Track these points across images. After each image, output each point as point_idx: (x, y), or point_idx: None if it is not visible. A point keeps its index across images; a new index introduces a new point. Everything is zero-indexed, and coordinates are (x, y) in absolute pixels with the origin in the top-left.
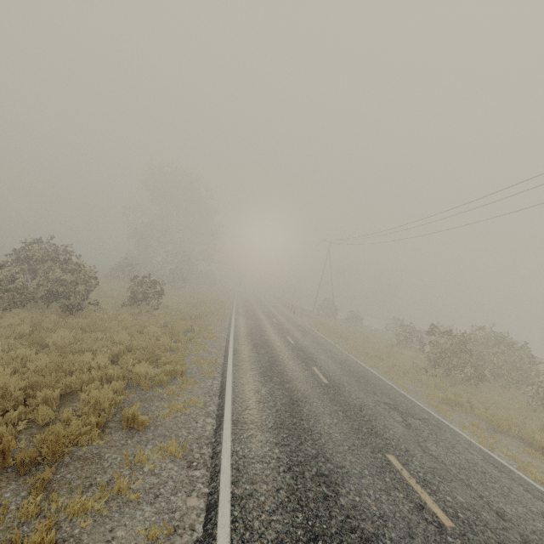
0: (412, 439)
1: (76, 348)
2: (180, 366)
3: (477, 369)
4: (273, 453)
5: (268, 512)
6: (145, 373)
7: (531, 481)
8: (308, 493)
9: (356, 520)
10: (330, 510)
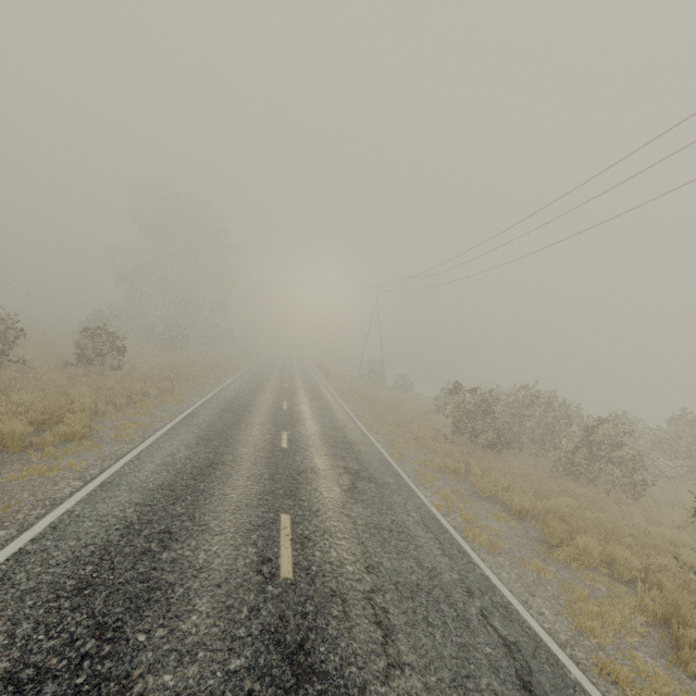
0: (340, 501)
1: None
2: (81, 428)
3: (502, 433)
4: (122, 512)
5: (49, 565)
6: (12, 432)
7: (462, 541)
8: (125, 548)
9: (162, 572)
10: (137, 563)
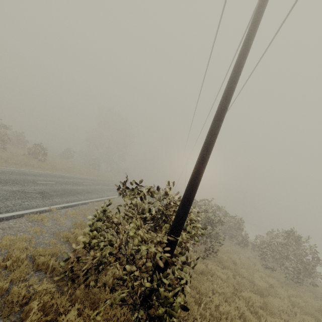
0: (3, 189)
1: None
2: None
3: None
4: None
5: None
6: None
7: (22, 212)
8: None
9: None
10: None
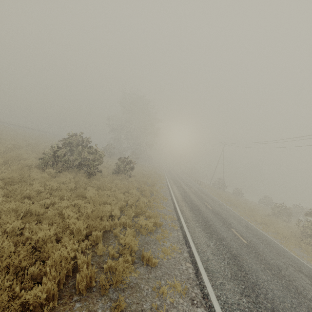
0: None
1: (101, 201)
2: (159, 220)
3: None
4: (243, 302)
5: None
6: (145, 225)
7: None
8: None
9: None
10: None
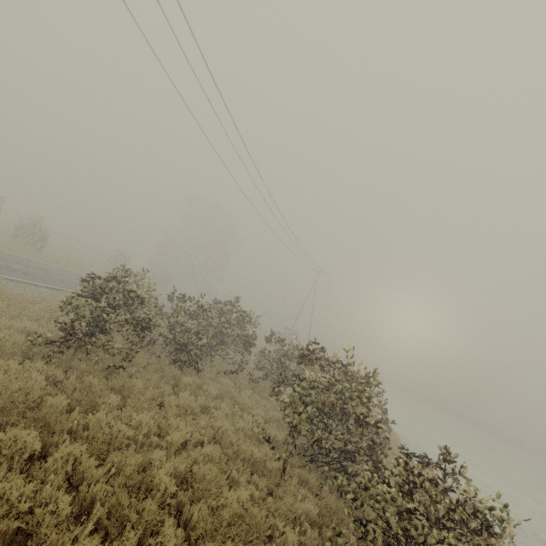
0: None
1: None
2: None
3: None
4: None
5: None
6: None
7: None
8: None
9: None
10: None
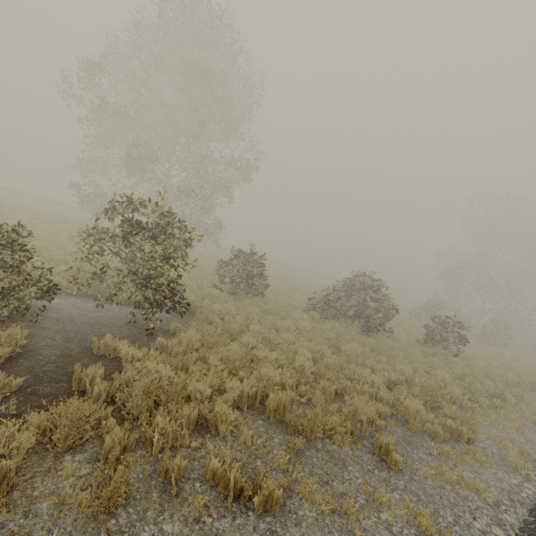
0: None
1: (360, 360)
2: (467, 429)
3: None
4: None
5: None
6: (415, 412)
7: None
8: None
9: None
10: None
